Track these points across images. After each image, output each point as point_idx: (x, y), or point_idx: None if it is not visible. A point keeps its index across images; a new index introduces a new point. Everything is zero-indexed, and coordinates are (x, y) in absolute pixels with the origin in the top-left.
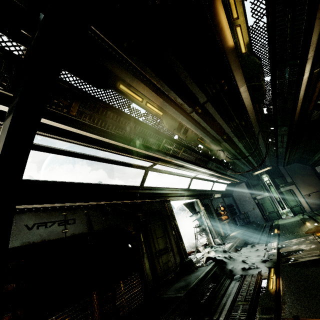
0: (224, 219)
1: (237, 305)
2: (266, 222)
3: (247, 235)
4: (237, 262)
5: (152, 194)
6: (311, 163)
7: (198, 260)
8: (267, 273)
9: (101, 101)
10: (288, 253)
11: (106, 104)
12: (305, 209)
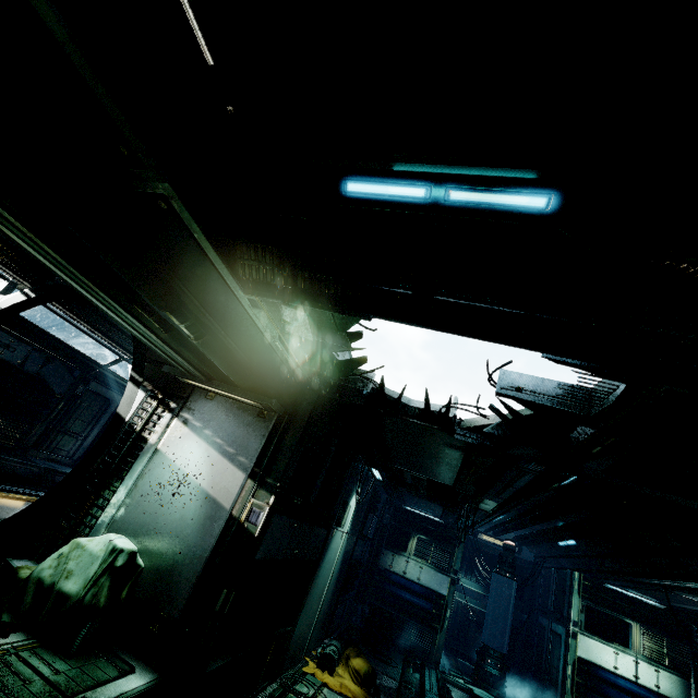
0: None
1: None
2: None
3: None
4: None
5: (114, 381)
6: None
7: None
8: None
9: (93, 308)
10: None
11: (97, 311)
12: None
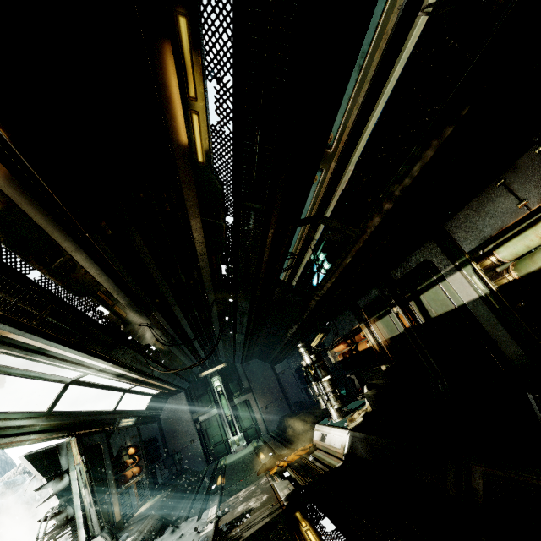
0: (132, 475)
1: None
2: (208, 465)
3: (171, 502)
4: None
5: None
6: (271, 360)
7: None
8: None
9: None
10: (230, 524)
11: None
12: (261, 430)
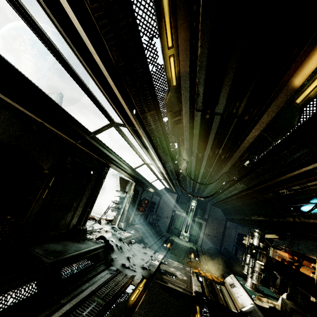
0: (141, 210)
1: (93, 299)
2: (167, 232)
3: (147, 234)
4: (123, 255)
5: (98, 149)
6: (228, 217)
7: (93, 231)
8: (139, 281)
9: None
10: (165, 272)
11: None
12: (198, 242)
